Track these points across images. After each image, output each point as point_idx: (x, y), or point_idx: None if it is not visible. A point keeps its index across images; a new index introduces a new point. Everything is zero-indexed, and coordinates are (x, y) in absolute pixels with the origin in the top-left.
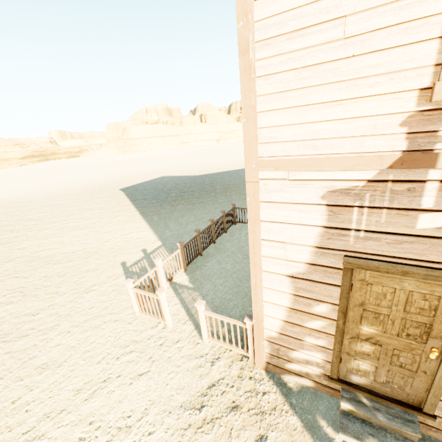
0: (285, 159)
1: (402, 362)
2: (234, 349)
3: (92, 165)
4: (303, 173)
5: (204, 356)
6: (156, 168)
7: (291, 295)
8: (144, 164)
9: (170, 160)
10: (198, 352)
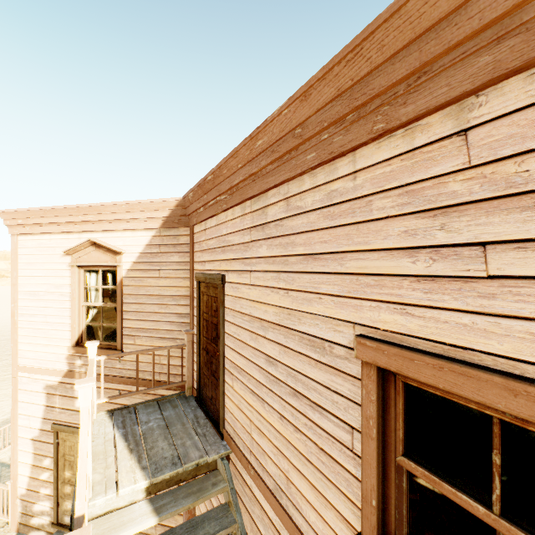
0: (29, 367)
1: None
2: (0, 517)
3: (1, 299)
4: (36, 375)
5: None
6: None
7: (33, 454)
8: None
9: None
10: None
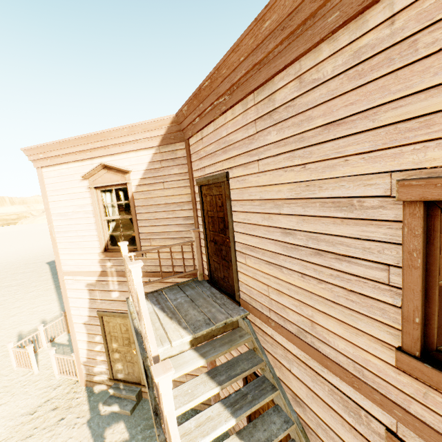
0: (71, 272)
1: (129, 359)
2: (71, 377)
3: (28, 234)
4: (78, 277)
5: (51, 386)
6: None
7: (87, 333)
8: None
9: None
10: (49, 384)
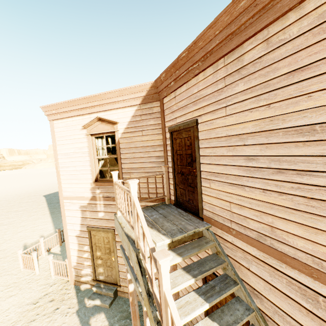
0: (69, 197)
1: (109, 264)
2: (64, 278)
3: (30, 175)
4: (74, 200)
5: (49, 283)
6: None
7: (78, 244)
8: None
9: None
10: (47, 282)
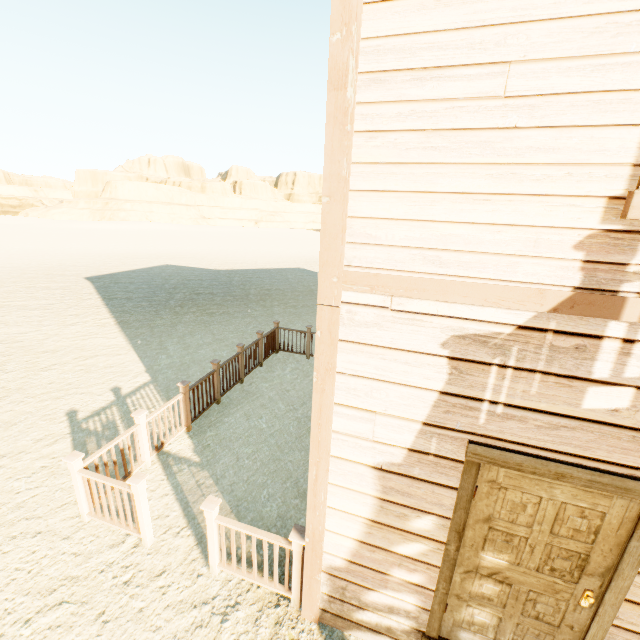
0: (389, 276)
1: (540, 611)
2: (266, 586)
3: (41, 231)
4: (417, 301)
5: (209, 601)
6: (155, 250)
7: (376, 499)
8: (135, 242)
9: (179, 241)
10: (199, 594)
